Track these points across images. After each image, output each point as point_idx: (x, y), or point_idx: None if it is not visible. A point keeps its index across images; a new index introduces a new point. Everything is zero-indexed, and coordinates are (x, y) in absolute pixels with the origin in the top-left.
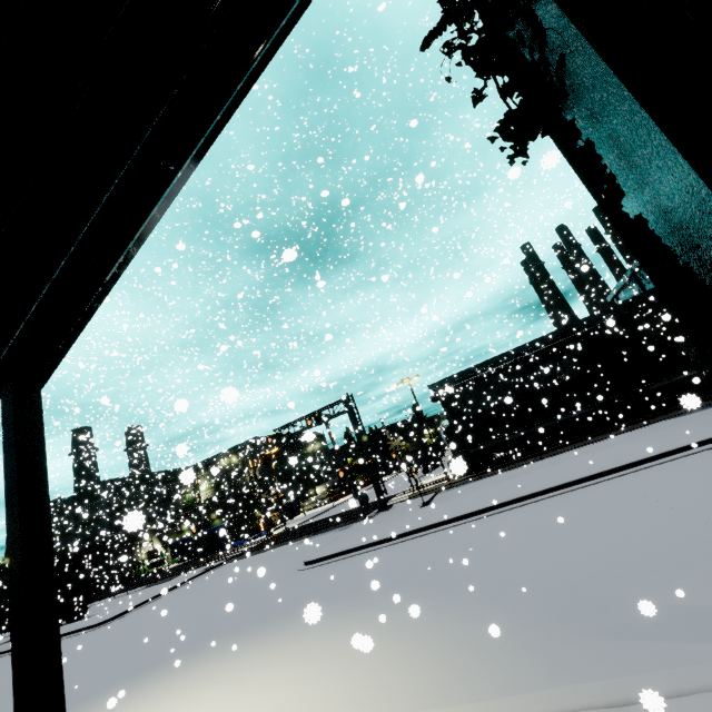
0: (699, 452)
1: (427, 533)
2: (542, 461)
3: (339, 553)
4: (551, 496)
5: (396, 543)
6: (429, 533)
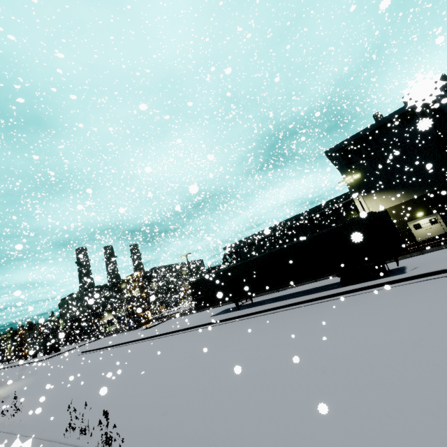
0: (159, 338)
1: (100, 350)
2: (197, 313)
3: (87, 351)
4: (126, 345)
5: (94, 352)
6: (101, 350)
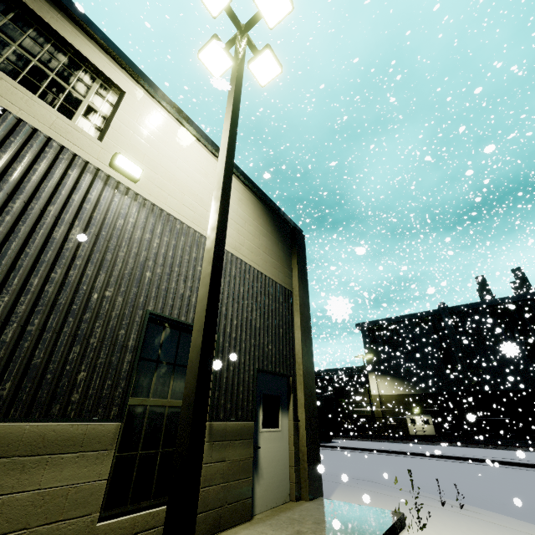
0: None
1: None
2: None
3: None
4: None
5: None
6: None
